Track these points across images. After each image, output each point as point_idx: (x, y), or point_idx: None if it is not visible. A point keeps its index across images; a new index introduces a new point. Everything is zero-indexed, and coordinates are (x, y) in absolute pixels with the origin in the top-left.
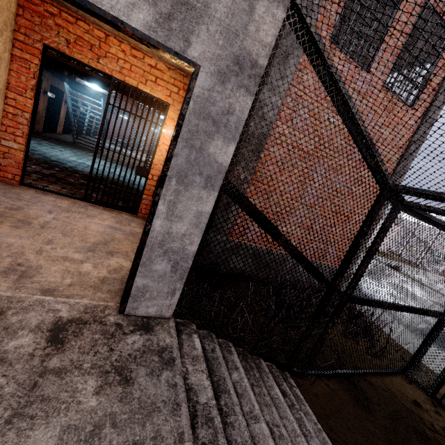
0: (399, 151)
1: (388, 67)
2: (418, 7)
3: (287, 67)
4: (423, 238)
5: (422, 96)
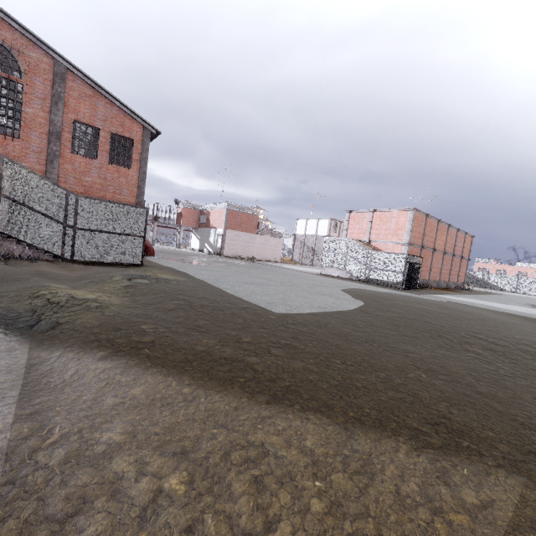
0: (135, 186)
1: (107, 157)
2: (109, 136)
3: (54, 165)
4: (310, 244)
5: (133, 164)
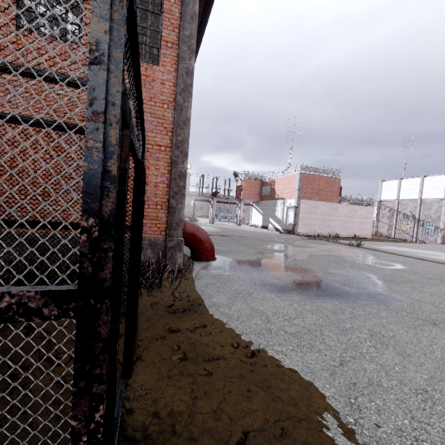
0: (169, 106)
1: None
2: None
3: None
4: (409, 212)
5: (164, 53)
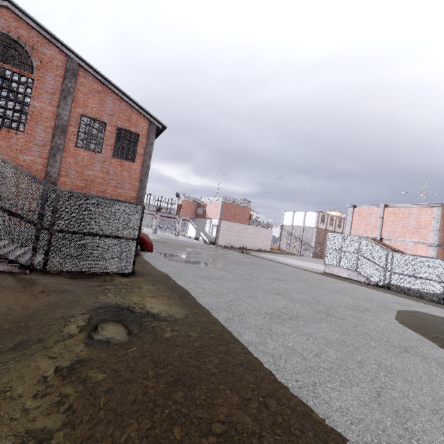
0: (137, 180)
1: (111, 150)
2: (115, 130)
3: (56, 158)
4: (297, 234)
5: (137, 158)
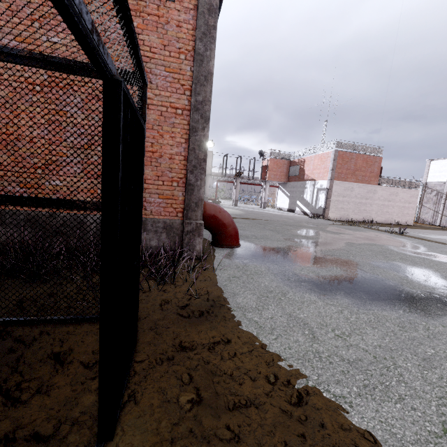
0: (186, 56)
1: None
2: None
3: None
4: None
5: None
